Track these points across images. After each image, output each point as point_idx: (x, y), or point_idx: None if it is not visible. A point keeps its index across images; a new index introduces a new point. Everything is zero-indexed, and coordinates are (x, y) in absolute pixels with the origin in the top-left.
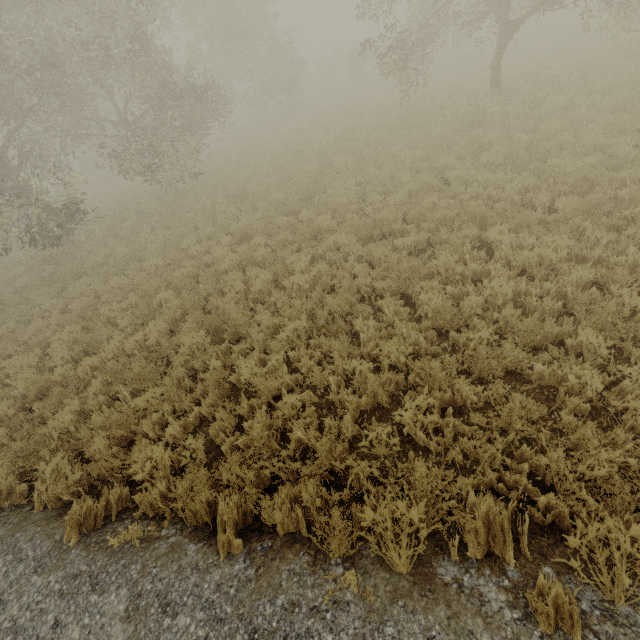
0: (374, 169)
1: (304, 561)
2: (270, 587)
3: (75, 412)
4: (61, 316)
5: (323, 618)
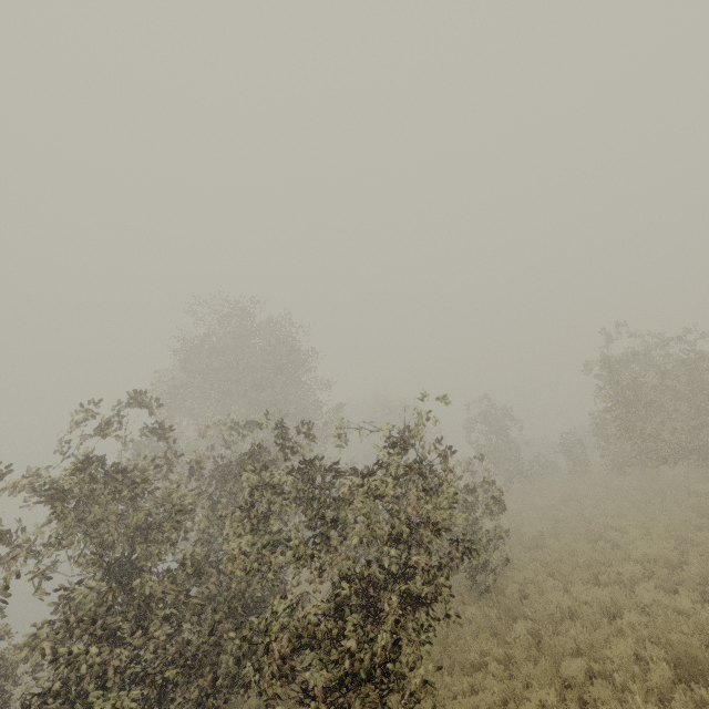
0: None
1: None
2: None
3: None
4: None
5: None
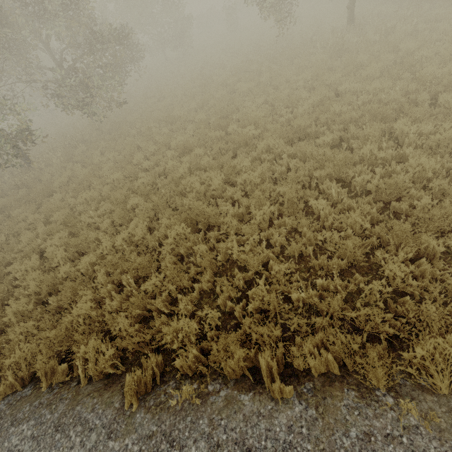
0: (274, 90)
1: (352, 396)
2: (338, 422)
3: (90, 300)
4: (49, 226)
5: (401, 443)
